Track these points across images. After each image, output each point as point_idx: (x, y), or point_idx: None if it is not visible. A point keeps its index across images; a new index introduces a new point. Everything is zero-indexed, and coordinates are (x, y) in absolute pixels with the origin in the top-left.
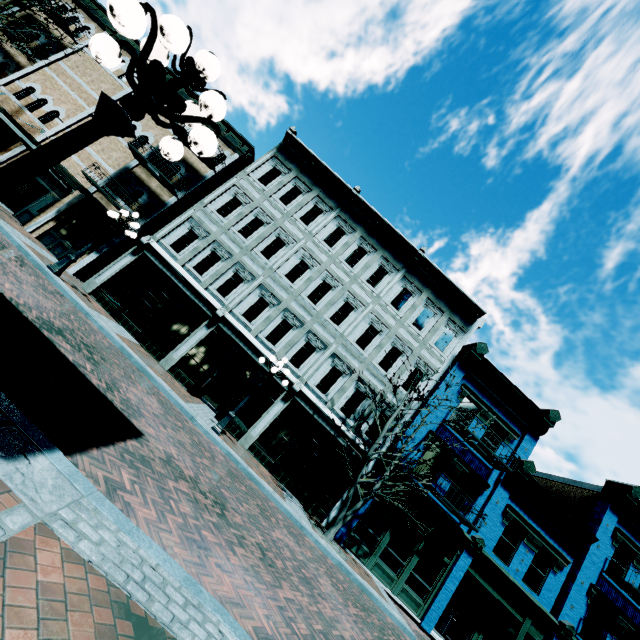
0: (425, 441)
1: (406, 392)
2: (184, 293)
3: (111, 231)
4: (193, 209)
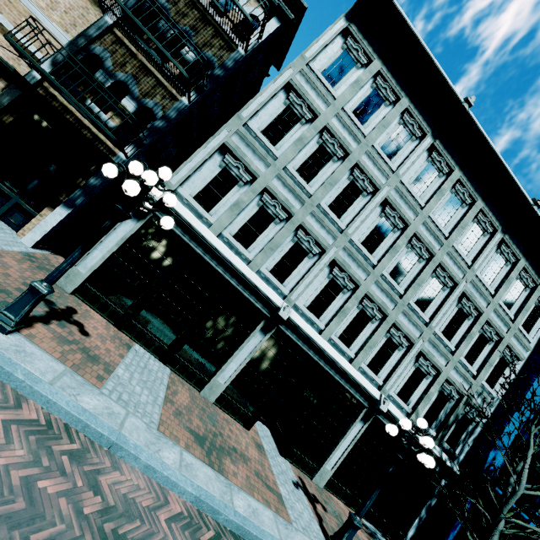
0: (509, 445)
1: (490, 388)
2: (224, 280)
3: (119, 217)
4: (226, 129)
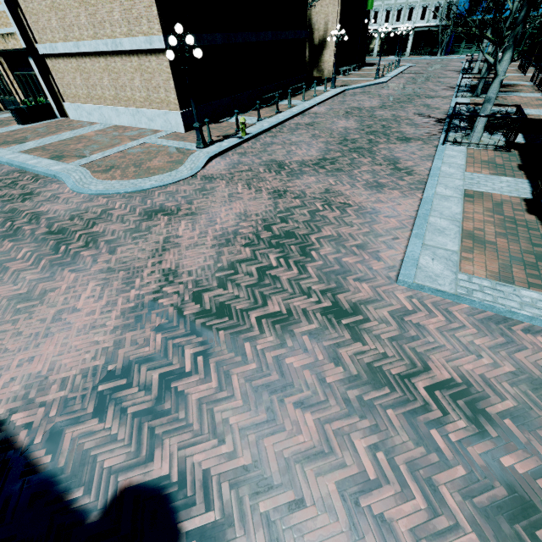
0: (469, 0)
1: None
2: None
3: None
4: None
